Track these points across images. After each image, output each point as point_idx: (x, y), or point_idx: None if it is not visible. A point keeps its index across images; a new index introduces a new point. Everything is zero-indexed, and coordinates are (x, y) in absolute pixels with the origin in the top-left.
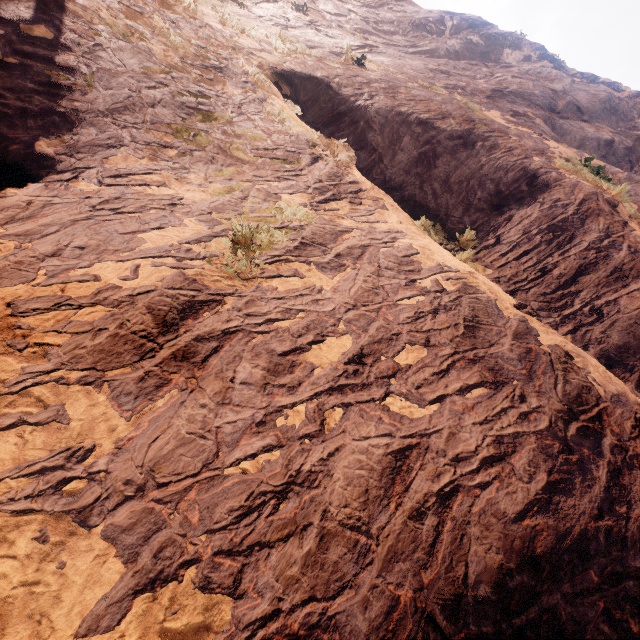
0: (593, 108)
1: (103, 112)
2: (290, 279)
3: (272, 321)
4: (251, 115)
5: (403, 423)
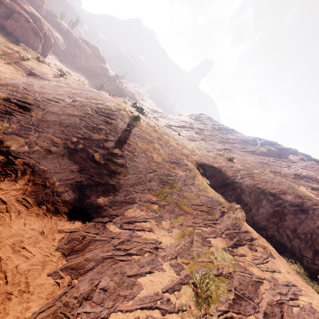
0: None
1: (130, 184)
2: None
3: None
4: (189, 185)
5: None
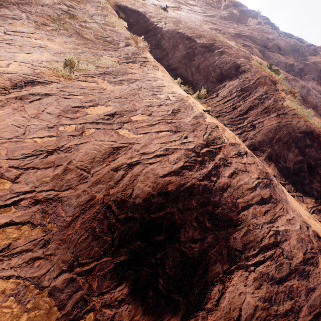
0: (286, 48)
1: (13, 3)
2: (90, 83)
3: (73, 95)
4: (97, 21)
5: (123, 138)
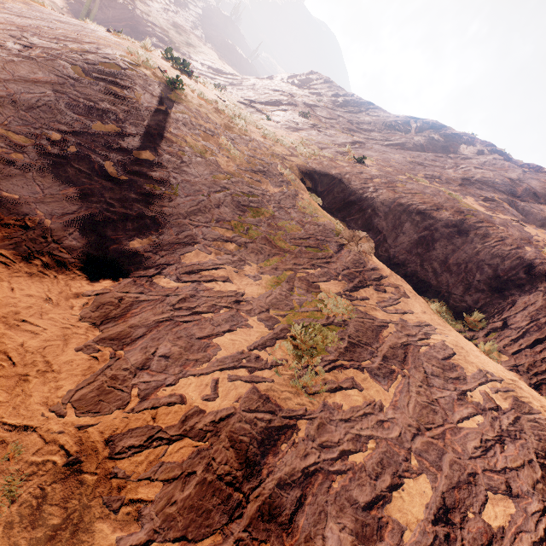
0: None
1: (183, 214)
2: (351, 392)
3: (346, 454)
4: (288, 208)
5: None
